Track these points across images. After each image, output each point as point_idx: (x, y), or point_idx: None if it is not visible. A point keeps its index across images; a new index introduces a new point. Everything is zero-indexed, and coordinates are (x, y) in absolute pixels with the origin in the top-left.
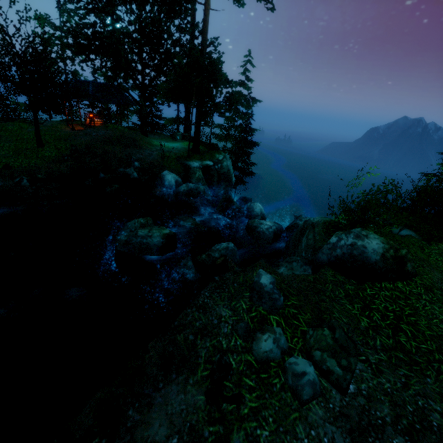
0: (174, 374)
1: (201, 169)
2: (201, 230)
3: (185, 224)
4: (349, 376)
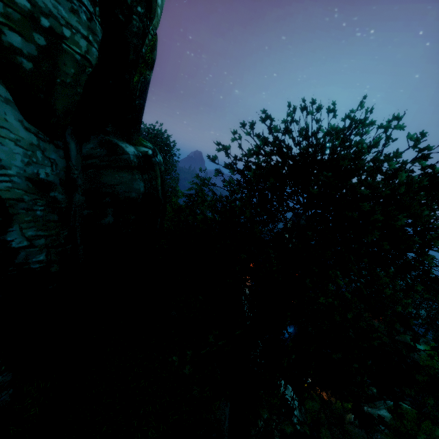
0: None
1: None
2: None
3: None
4: None
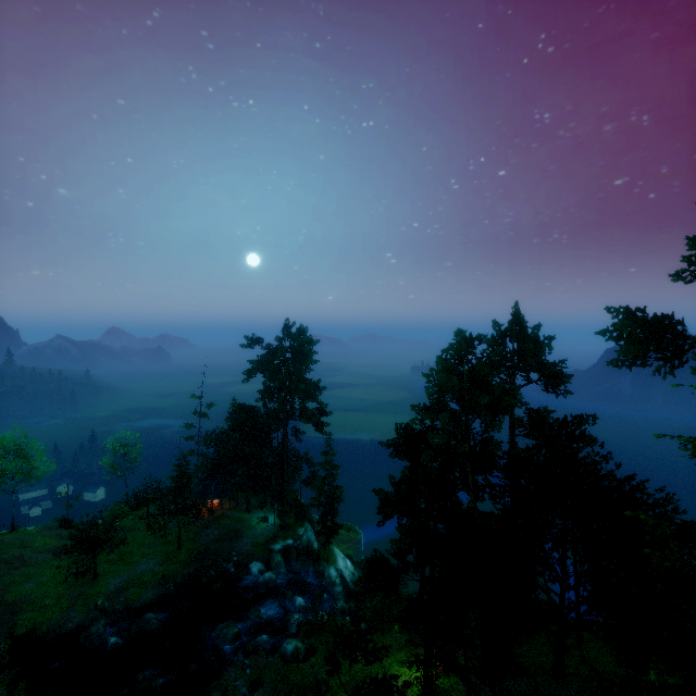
0: (217, 690)
1: (282, 550)
2: (261, 621)
3: (253, 617)
4: (253, 691)
